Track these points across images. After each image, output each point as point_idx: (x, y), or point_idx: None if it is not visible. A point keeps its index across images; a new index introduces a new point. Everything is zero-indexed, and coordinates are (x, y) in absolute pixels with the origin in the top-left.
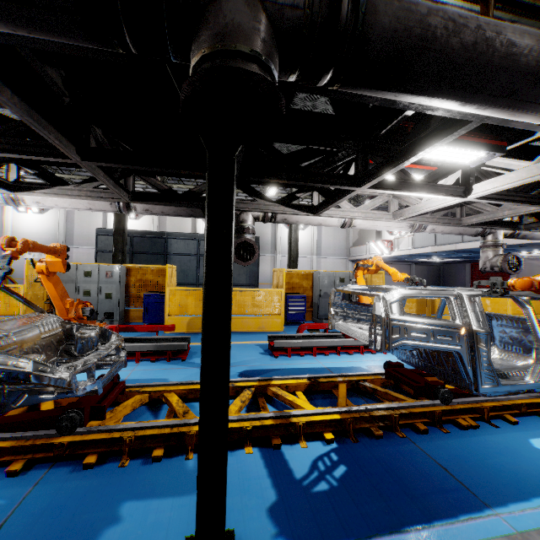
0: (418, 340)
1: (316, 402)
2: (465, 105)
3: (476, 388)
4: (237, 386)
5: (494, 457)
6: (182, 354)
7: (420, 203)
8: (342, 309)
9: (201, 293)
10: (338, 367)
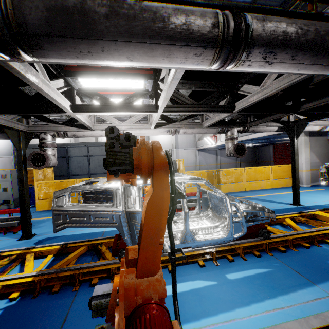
0: (79, 223)
1: (57, 262)
2: None
3: None
4: (3, 255)
5: None
6: (16, 229)
7: (152, 117)
8: (94, 194)
9: (58, 183)
10: (113, 230)
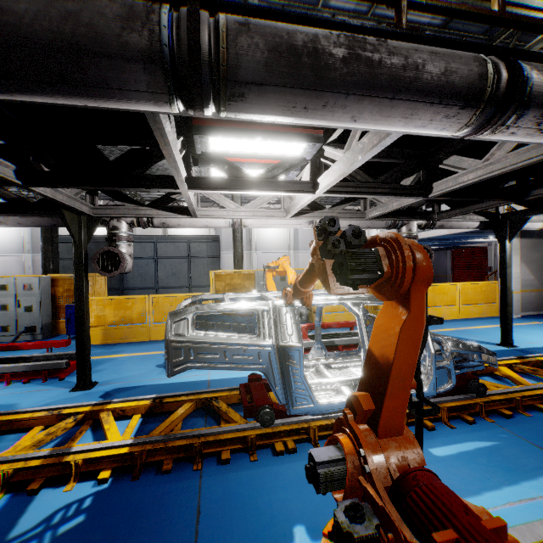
0: (208, 362)
1: (149, 426)
2: (32, 96)
3: (288, 409)
4: (63, 414)
5: (272, 493)
6: (62, 373)
7: (295, 199)
8: (202, 320)
9: (120, 301)
10: (223, 379)
